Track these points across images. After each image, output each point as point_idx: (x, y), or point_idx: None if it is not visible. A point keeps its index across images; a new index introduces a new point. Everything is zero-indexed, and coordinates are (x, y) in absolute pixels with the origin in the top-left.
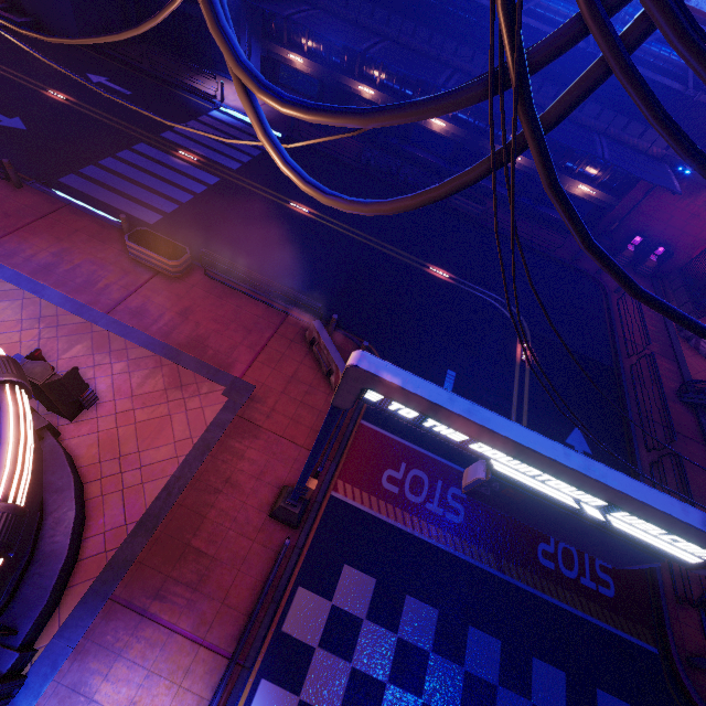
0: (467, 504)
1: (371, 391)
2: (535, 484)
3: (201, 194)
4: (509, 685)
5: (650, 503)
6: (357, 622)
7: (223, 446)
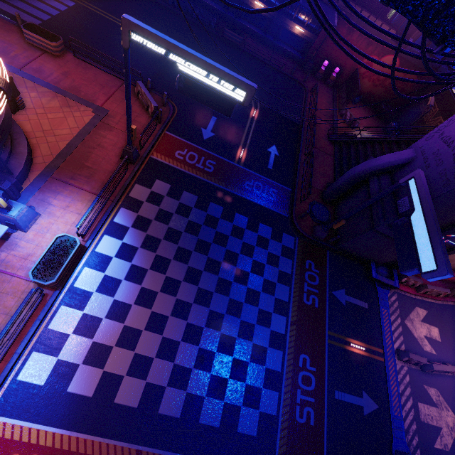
0: (215, 166)
1: (132, 33)
2: (192, 74)
3: (64, 11)
4: (224, 219)
5: (219, 68)
6: (162, 196)
7: (95, 132)
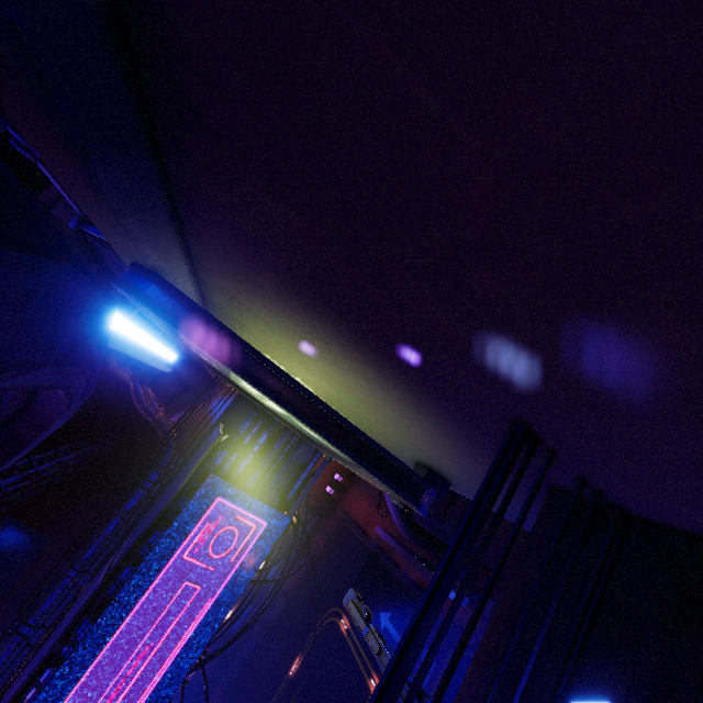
0: None
1: None
2: None
3: None
4: None
5: None
6: None
7: None
